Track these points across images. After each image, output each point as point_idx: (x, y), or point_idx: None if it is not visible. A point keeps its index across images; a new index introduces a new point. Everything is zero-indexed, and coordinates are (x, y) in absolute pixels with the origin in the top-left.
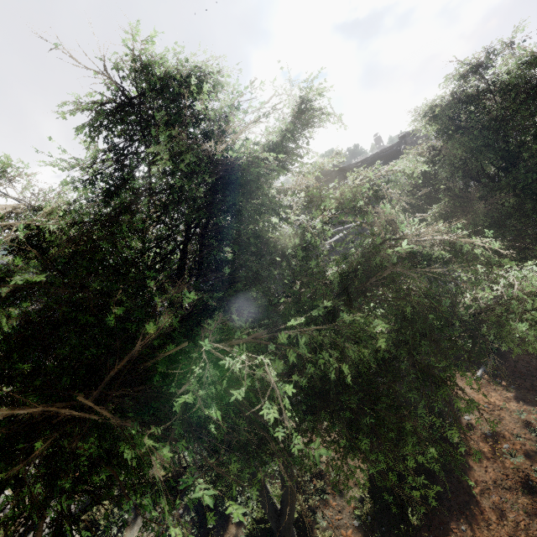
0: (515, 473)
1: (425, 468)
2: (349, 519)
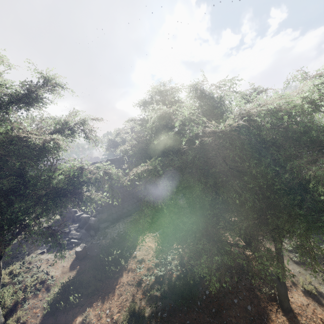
0: (138, 277)
1: (101, 277)
2: (43, 304)
